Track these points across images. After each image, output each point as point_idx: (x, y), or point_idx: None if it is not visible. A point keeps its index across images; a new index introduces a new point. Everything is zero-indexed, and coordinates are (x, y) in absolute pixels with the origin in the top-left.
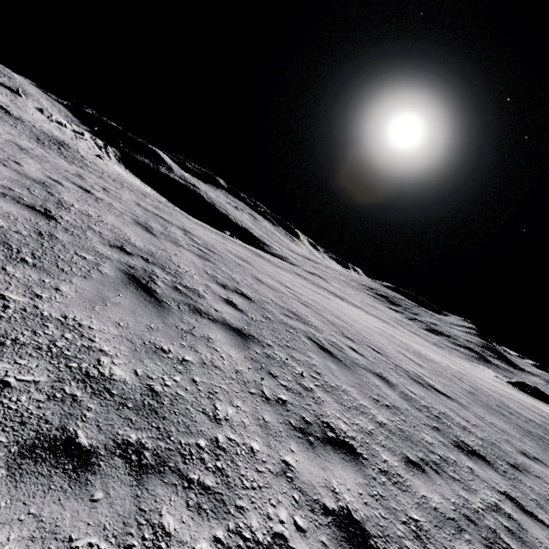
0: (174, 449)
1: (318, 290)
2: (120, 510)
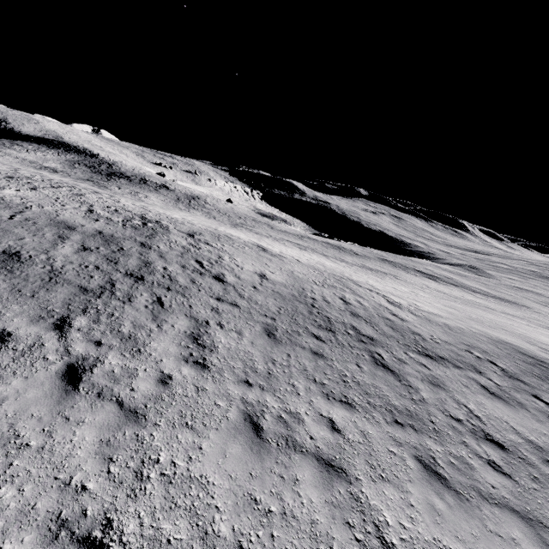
0: None
1: (393, 270)
2: None
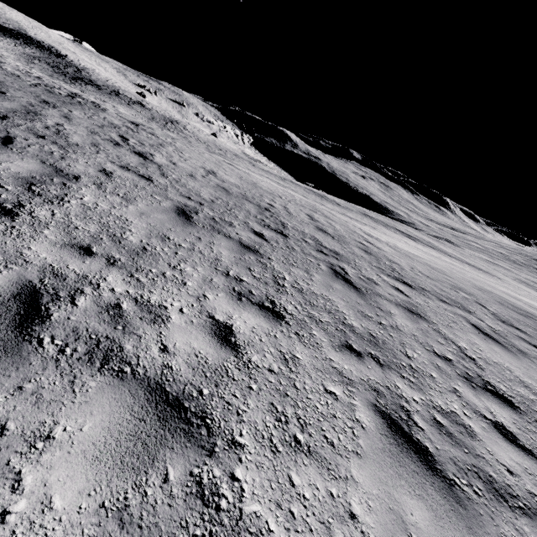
0: None
1: (373, 224)
2: None
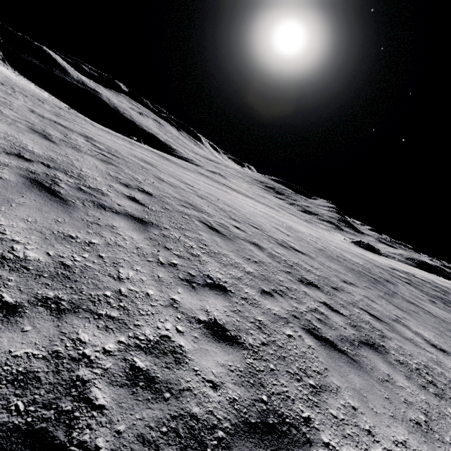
0: (86, 298)
1: (218, 186)
2: (46, 334)
